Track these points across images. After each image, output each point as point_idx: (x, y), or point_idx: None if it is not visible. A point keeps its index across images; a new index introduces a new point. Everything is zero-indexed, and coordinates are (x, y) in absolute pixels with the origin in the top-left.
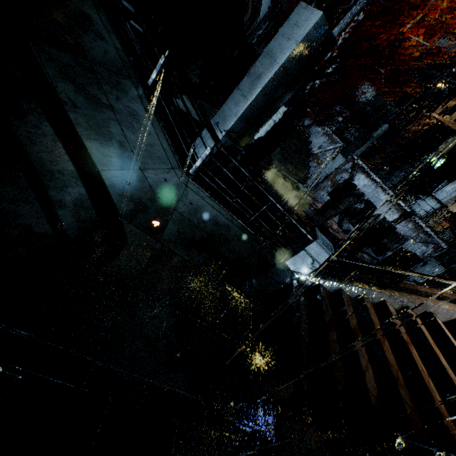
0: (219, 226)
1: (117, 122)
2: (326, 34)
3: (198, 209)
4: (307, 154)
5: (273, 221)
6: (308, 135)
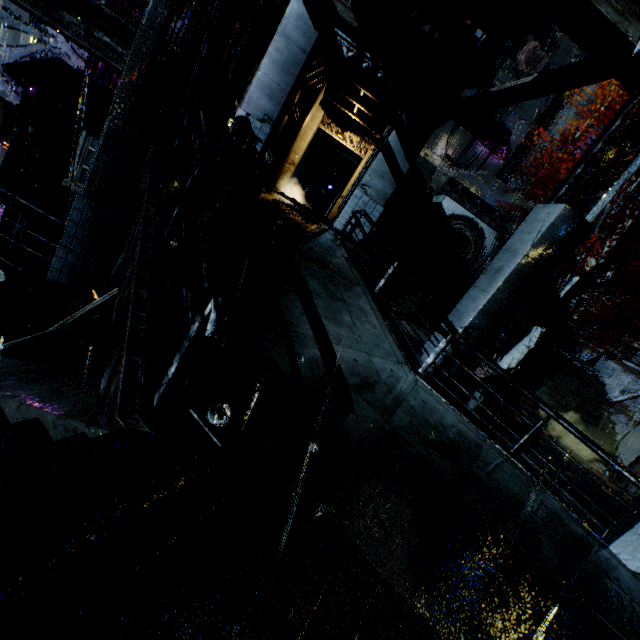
0: (466, 440)
1: (348, 312)
2: (577, 221)
3: (433, 410)
4: (601, 402)
5: (560, 480)
6: (592, 373)
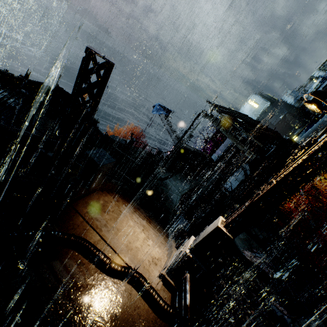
0: (171, 200)
1: (179, 182)
2: (220, 176)
3: (172, 196)
4: None
5: None
6: None
